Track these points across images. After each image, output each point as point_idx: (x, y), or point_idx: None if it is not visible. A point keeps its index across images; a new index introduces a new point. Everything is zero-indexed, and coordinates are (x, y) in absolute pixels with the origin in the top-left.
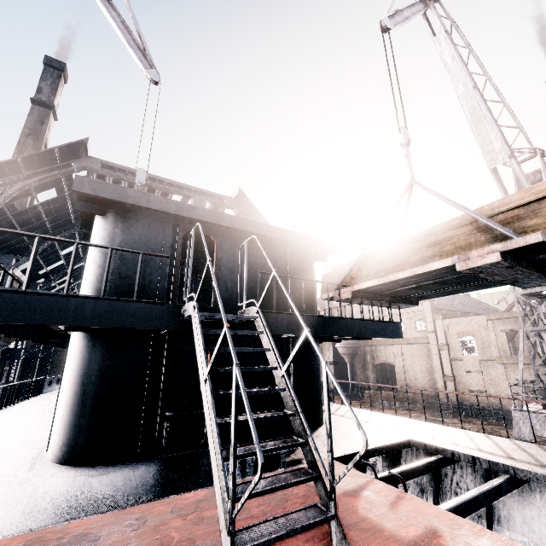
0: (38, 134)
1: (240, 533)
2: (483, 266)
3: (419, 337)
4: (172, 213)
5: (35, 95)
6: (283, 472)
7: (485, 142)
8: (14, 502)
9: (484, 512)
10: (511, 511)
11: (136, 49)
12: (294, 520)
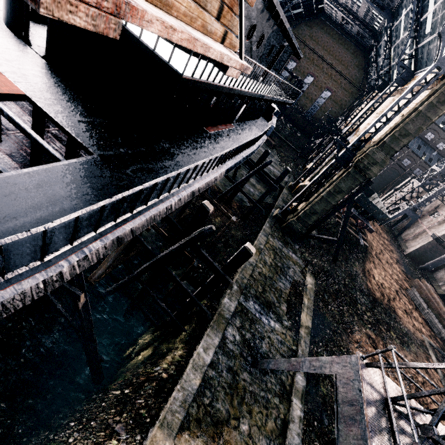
0: None
1: None
2: None
3: None
4: None
5: None
6: None
7: None
8: None
9: None
10: None
11: None
12: None
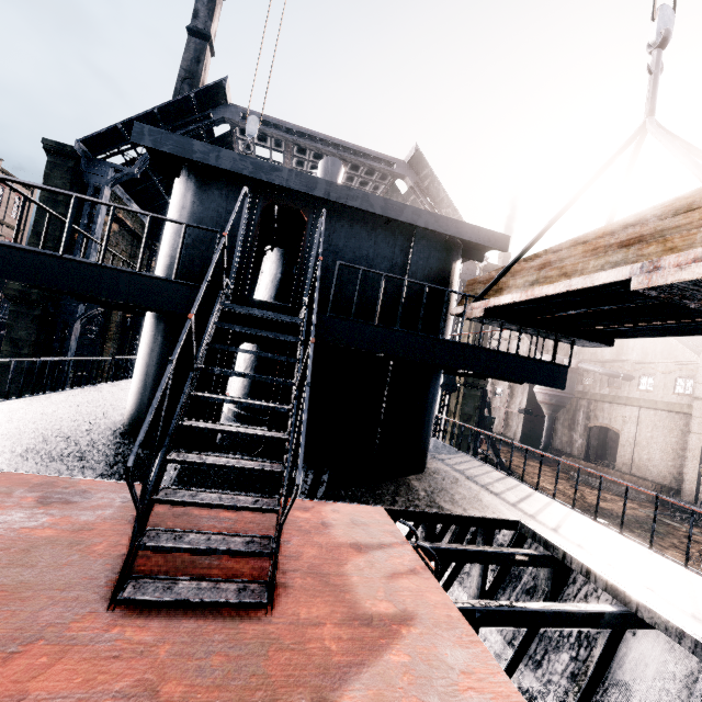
0: (194, 77)
1: (163, 533)
2: (679, 285)
3: (675, 402)
4: (247, 176)
5: (191, 23)
6: (247, 494)
7: None
8: (65, 452)
9: (602, 640)
10: (646, 656)
11: None
12: (227, 542)
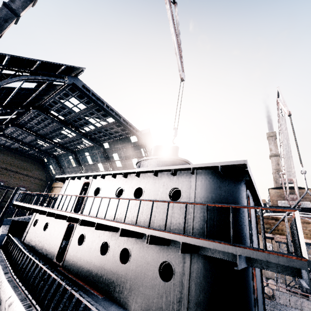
0: None
1: None
2: None
3: None
4: (254, 186)
5: (8, 1)
6: None
7: (289, 166)
8: None
9: None
10: None
11: (179, 58)
12: None
